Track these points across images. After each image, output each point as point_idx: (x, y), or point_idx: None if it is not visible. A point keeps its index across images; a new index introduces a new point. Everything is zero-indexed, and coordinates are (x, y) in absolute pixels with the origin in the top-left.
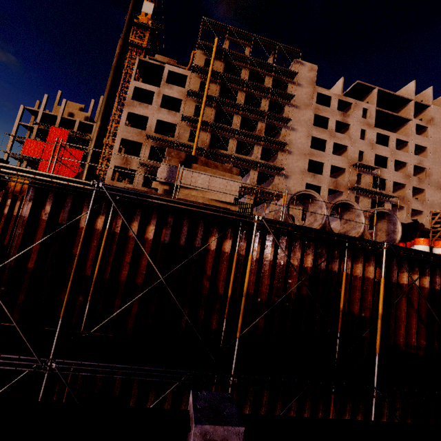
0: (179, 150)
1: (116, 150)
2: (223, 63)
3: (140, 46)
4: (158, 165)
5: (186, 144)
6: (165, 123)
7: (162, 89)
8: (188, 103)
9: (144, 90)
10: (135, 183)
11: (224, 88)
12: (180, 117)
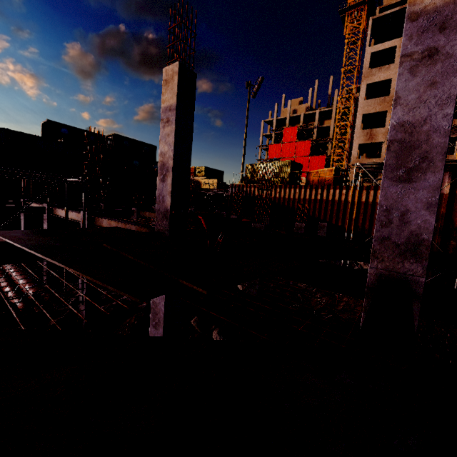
0: None
1: (358, 128)
2: None
3: (362, 1)
4: None
5: None
6: None
7: None
8: None
9: (381, 51)
10: (383, 156)
11: None
12: None
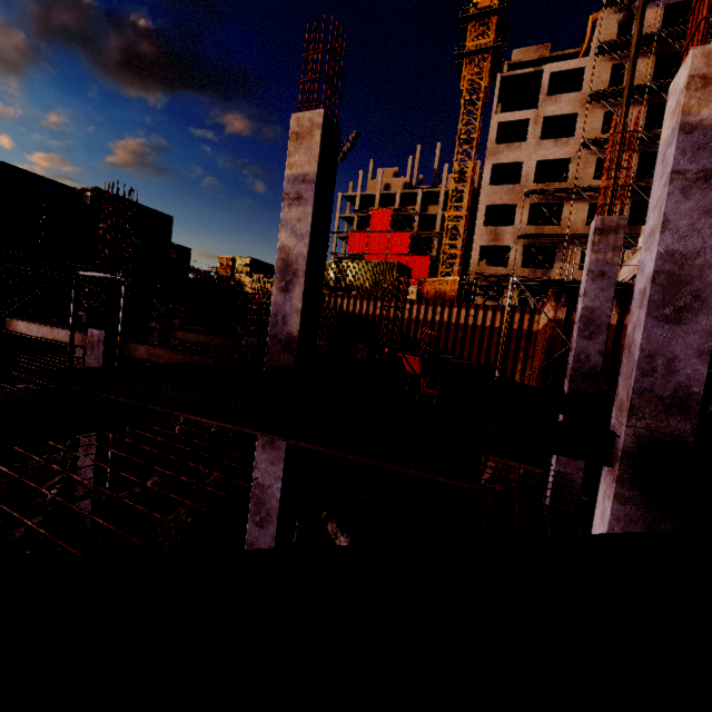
0: (577, 199)
1: (481, 224)
2: (660, 7)
3: (485, 49)
4: (544, 231)
5: (593, 187)
6: (547, 162)
7: (541, 109)
8: (589, 115)
9: (510, 122)
10: (510, 265)
11: (664, 55)
12: (576, 144)
